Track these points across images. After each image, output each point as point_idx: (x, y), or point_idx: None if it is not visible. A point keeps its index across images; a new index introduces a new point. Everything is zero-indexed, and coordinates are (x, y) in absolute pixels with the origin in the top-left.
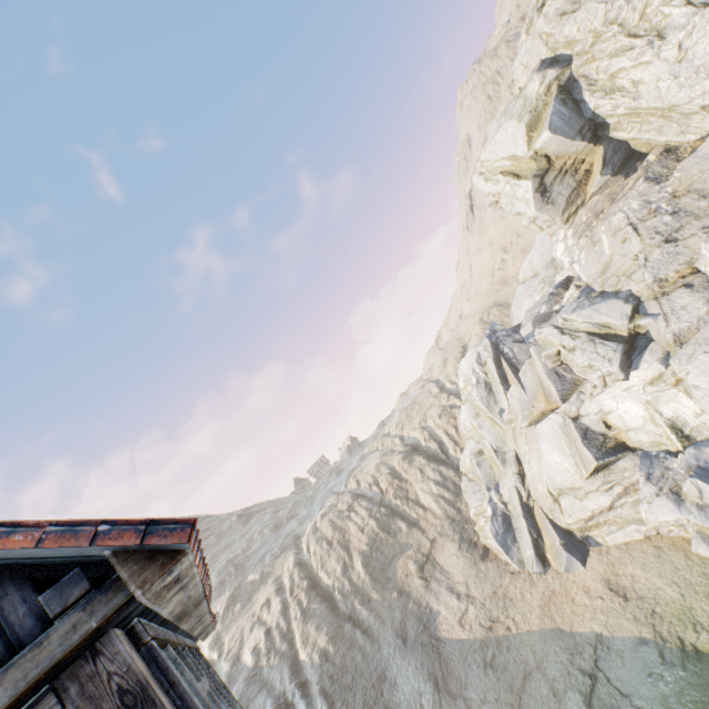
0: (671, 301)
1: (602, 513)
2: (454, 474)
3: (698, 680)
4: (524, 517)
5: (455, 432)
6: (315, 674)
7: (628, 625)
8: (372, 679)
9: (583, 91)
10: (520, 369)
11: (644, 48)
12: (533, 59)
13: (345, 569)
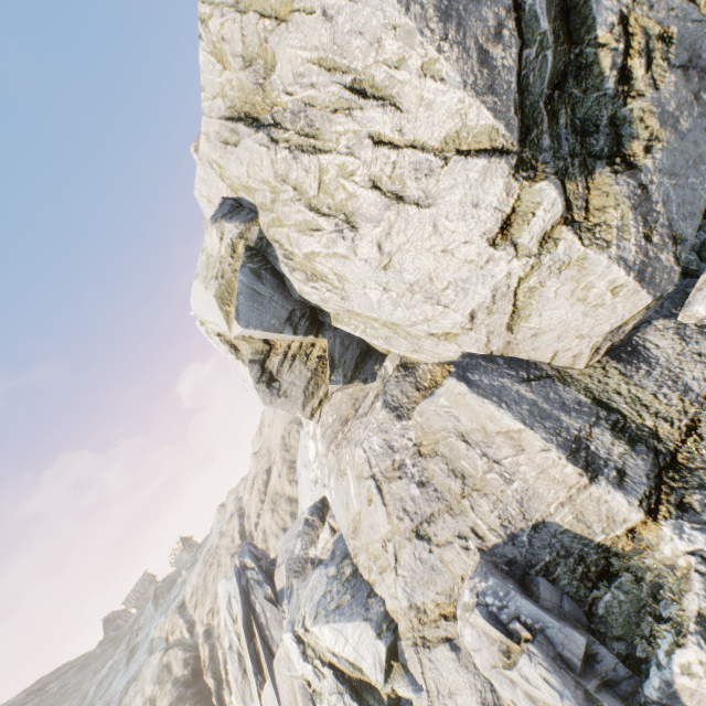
0: (436, 668)
1: None
2: None
3: None
4: None
5: None
6: None
7: None
8: None
9: (280, 262)
10: (275, 652)
11: (333, 234)
12: (214, 192)
13: None
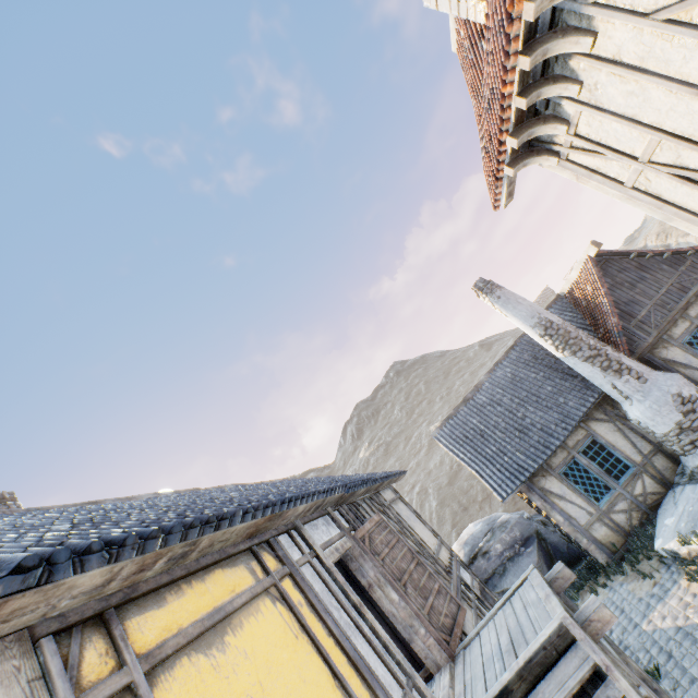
0: None
1: None
2: None
3: None
4: None
5: None
6: None
7: None
8: None
9: None
10: None
11: None
12: None
13: None
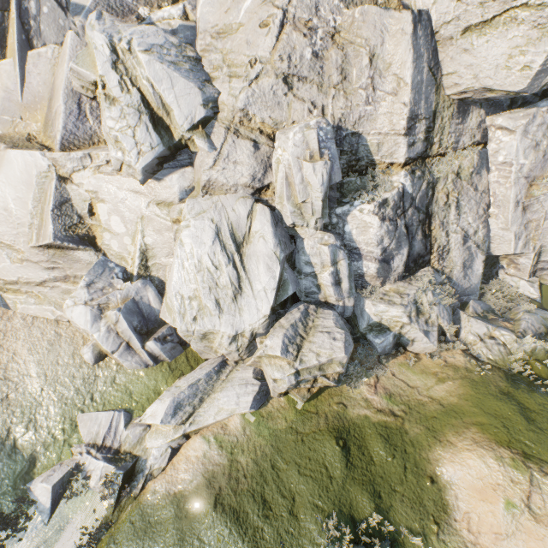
0: (235, 148)
1: (29, 284)
2: None
3: None
4: None
5: None
6: None
7: None
8: None
9: None
10: (36, 47)
11: None
12: None
13: None
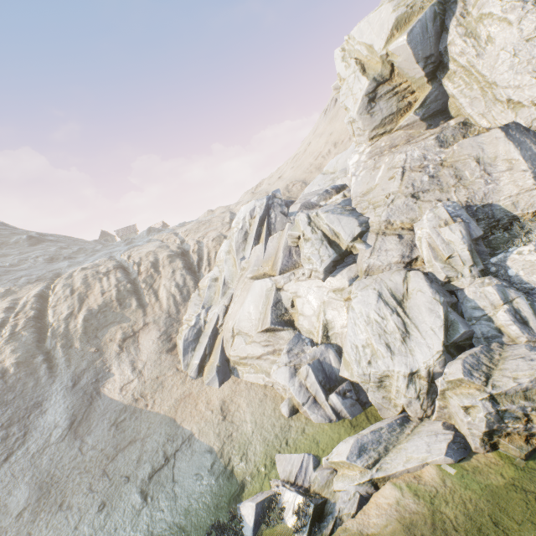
0: (384, 242)
1: (252, 358)
2: (193, 285)
3: (217, 491)
4: (209, 338)
5: (214, 257)
6: None
7: (212, 436)
8: (30, 403)
9: (454, 17)
10: (272, 235)
11: (519, 3)
12: None
13: (69, 316)
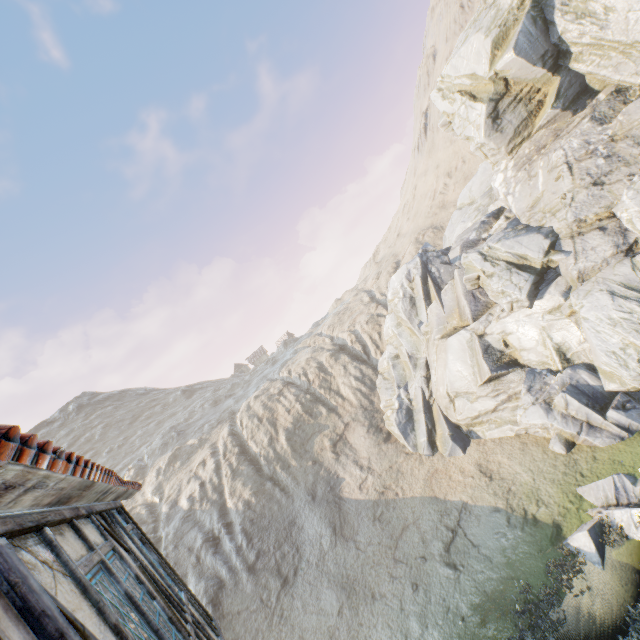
0: (584, 242)
1: (486, 414)
2: (372, 373)
3: (531, 539)
4: (424, 412)
5: (378, 338)
6: (238, 518)
7: (488, 498)
8: (285, 524)
9: (555, 10)
10: (442, 288)
11: None
12: None
13: (271, 441)
